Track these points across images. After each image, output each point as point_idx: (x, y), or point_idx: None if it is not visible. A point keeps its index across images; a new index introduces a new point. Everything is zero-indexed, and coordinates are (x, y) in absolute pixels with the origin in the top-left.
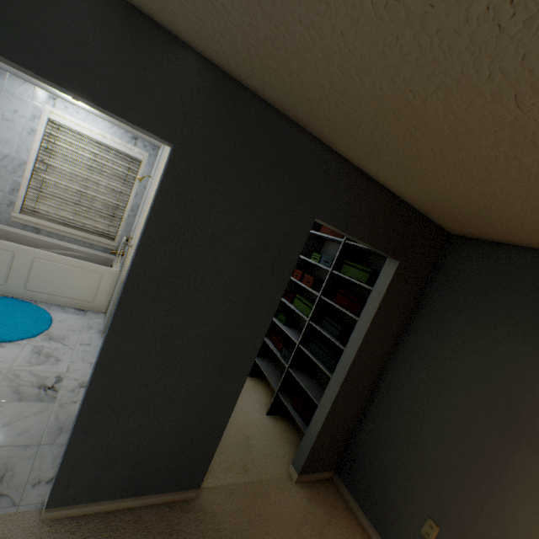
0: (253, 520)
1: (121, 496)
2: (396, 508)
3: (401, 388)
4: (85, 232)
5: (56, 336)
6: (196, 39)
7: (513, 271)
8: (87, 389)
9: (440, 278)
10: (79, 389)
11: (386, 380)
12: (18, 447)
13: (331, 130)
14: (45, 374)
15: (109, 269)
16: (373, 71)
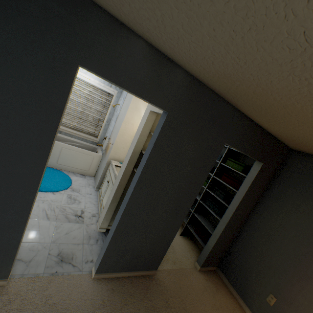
0: (182, 287)
1: (124, 270)
2: (252, 287)
3: (257, 228)
4: (83, 133)
5: (75, 189)
6: (187, 66)
7: None
8: (117, 222)
9: (283, 172)
10: (92, 217)
11: (249, 223)
12: (75, 244)
13: (242, 104)
14: (76, 209)
15: (97, 154)
16: (280, 93)
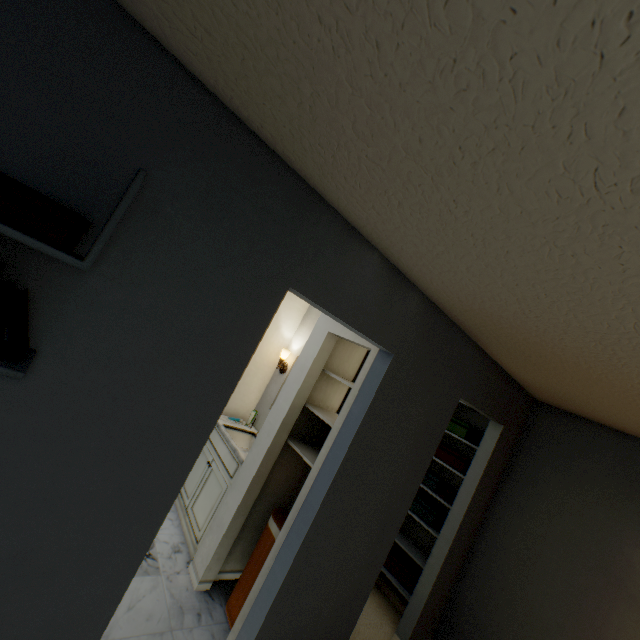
0: None
1: None
2: None
3: (501, 545)
4: None
5: None
6: (431, 290)
7: (593, 443)
8: (287, 568)
9: (530, 439)
10: (175, 555)
11: (485, 536)
12: (154, 635)
13: (492, 342)
14: None
15: None
16: (566, 350)
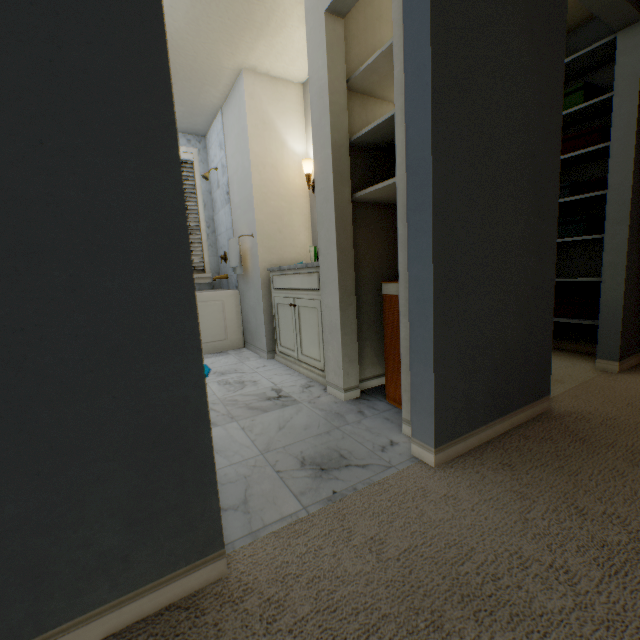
0: (632, 403)
1: (491, 418)
2: None
3: None
4: None
5: (224, 371)
6: None
7: None
8: (429, 256)
9: None
10: (307, 390)
11: None
12: (320, 436)
13: None
14: (257, 392)
15: (226, 291)
16: None
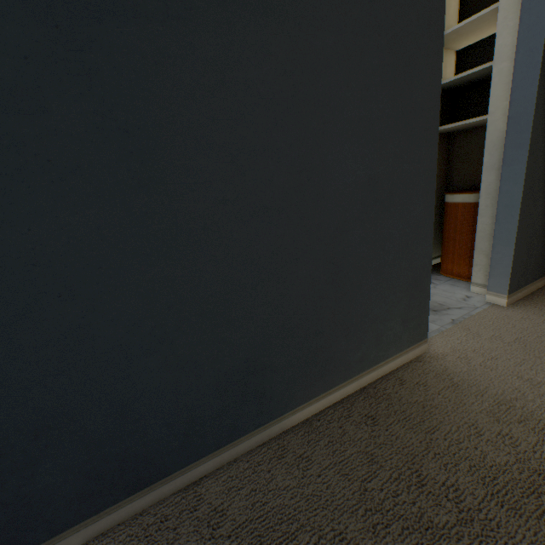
0: None
1: (534, 279)
2: None
3: None
4: None
5: None
6: None
7: None
8: (521, 178)
9: None
10: None
11: None
12: None
13: None
14: None
15: None
16: None
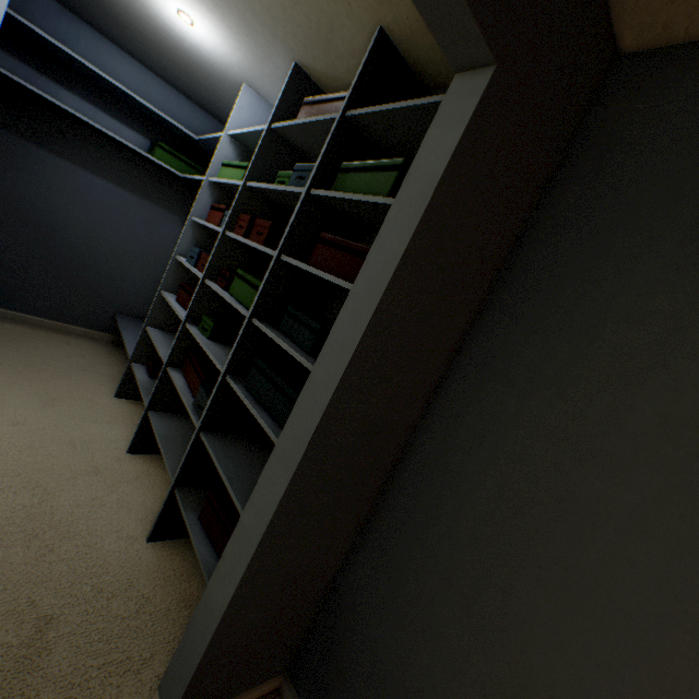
0: None
1: None
2: None
3: (460, 474)
4: None
5: None
6: None
7: None
8: None
9: (583, 174)
10: None
11: (424, 453)
12: None
13: None
14: None
15: None
16: None
